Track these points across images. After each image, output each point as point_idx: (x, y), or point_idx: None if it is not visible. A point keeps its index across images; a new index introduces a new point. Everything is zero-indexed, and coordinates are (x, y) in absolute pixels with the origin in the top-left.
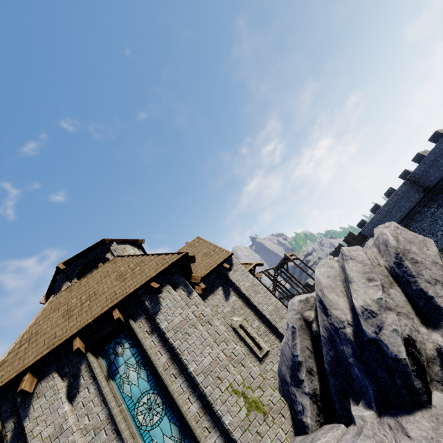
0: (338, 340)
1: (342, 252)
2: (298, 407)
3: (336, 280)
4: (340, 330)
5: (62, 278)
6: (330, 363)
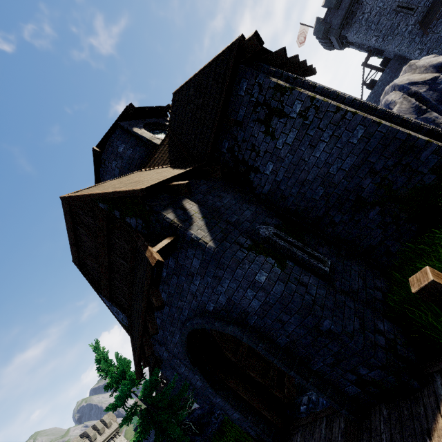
0: (437, 85)
1: (408, 66)
2: (432, 119)
3: (413, 74)
4: (436, 80)
5: (128, 125)
6: (436, 99)
